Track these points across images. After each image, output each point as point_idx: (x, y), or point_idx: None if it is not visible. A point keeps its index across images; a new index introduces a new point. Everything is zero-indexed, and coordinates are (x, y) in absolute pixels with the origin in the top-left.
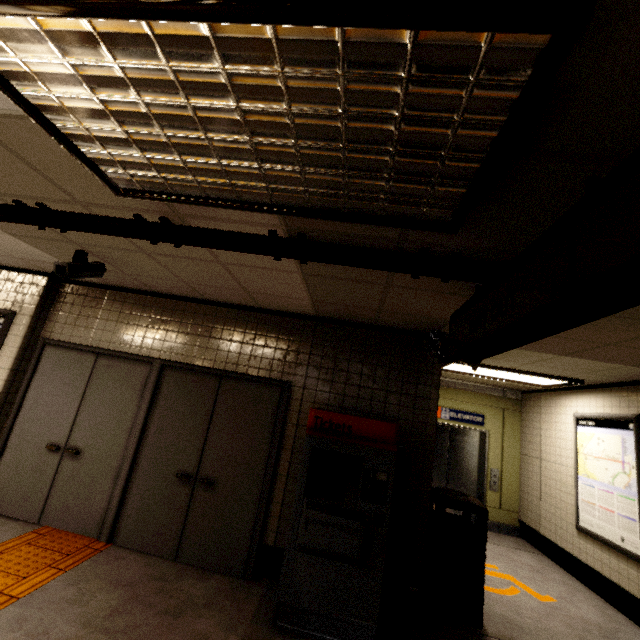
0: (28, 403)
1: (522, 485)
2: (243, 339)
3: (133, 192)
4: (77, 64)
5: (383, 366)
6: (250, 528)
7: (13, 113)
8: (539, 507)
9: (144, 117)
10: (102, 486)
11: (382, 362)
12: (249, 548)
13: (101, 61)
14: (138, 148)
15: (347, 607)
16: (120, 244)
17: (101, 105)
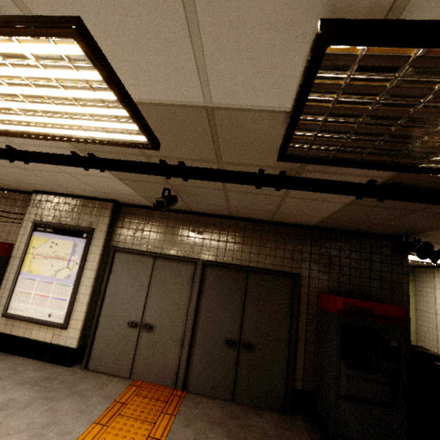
0: (109, 293)
1: (418, 331)
2: (260, 244)
3: (295, 158)
4: (406, 79)
5: (365, 261)
6: (283, 378)
7: (260, 108)
8: (437, 347)
9: (402, 113)
10: (172, 351)
11: (364, 258)
12: (285, 392)
13: (436, 77)
14: (354, 132)
15: (383, 436)
16: (211, 185)
17: (374, 106)
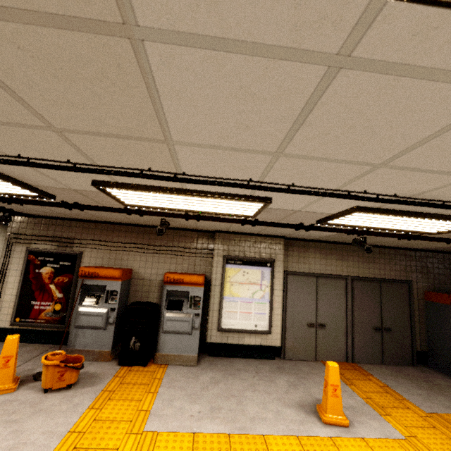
0: (289, 305)
1: None
2: (384, 262)
3: None
4: None
5: (447, 269)
6: (410, 345)
7: None
8: None
9: None
10: (340, 339)
11: (446, 267)
12: (411, 353)
13: None
14: None
15: None
16: None
17: None
